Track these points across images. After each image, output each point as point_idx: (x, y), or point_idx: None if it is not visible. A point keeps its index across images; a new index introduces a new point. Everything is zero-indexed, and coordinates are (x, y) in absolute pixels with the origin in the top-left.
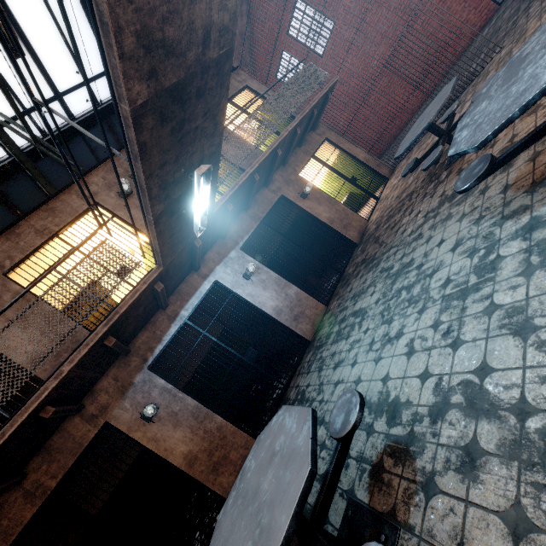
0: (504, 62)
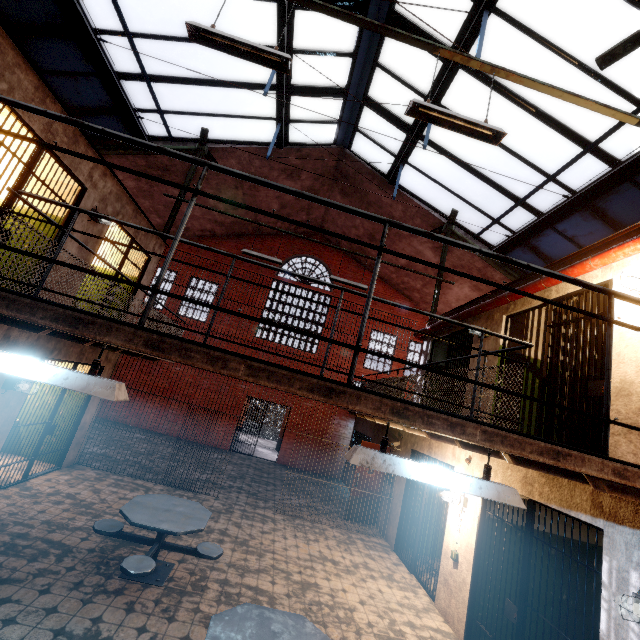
0: (214, 517)
